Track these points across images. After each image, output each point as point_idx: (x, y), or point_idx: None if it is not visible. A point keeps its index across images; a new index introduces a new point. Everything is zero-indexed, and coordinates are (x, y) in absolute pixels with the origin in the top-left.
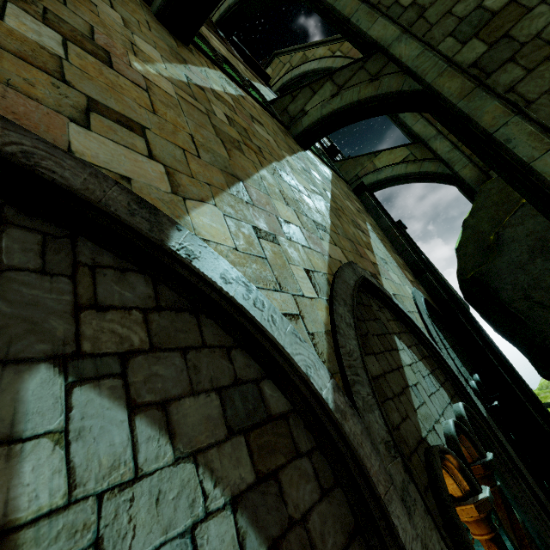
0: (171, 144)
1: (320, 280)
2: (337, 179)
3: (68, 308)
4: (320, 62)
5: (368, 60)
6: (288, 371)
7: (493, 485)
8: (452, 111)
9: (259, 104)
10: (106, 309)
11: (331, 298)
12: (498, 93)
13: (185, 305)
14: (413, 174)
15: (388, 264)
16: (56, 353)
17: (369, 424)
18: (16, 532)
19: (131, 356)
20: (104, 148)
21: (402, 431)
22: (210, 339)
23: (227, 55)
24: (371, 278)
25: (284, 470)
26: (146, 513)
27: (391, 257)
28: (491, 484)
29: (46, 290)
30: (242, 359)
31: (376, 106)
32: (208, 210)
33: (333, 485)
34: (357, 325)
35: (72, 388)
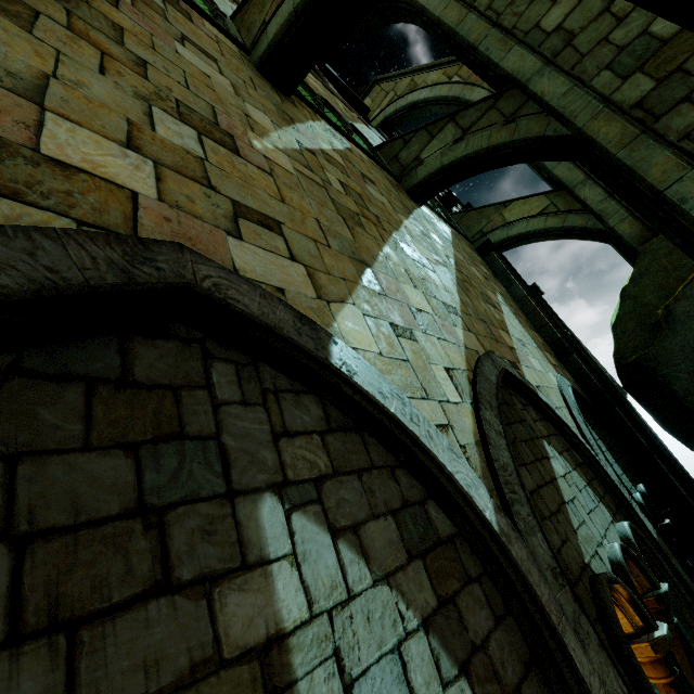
0: (304, 237)
1: (461, 379)
2: (457, 237)
3: (269, 438)
4: (432, 90)
5: (500, 98)
6: (451, 492)
7: (669, 622)
8: (610, 162)
9: (366, 154)
10: (294, 435)
11: (475, 401)
12: (669, 141)
13: (350, 424)
14: (555, 230)
15: (527, 346)
16: (272, 482)
17: (534, 549)
18: (287, 638)
19: (323, 481)
20: (257, 258)
21: (564, 556)
22: (376, 459)
23: (325, 94)
24: (512, 370)
25: (460, 595)
26: (363, 629)
27: (528, 336)
28: (667, 620)
29: (251, 421)
30: (406, 479)
31: (512, 154)
32: (349, 312)
33: (505, 612)
34: (507, 433)
35: (290, 514)
